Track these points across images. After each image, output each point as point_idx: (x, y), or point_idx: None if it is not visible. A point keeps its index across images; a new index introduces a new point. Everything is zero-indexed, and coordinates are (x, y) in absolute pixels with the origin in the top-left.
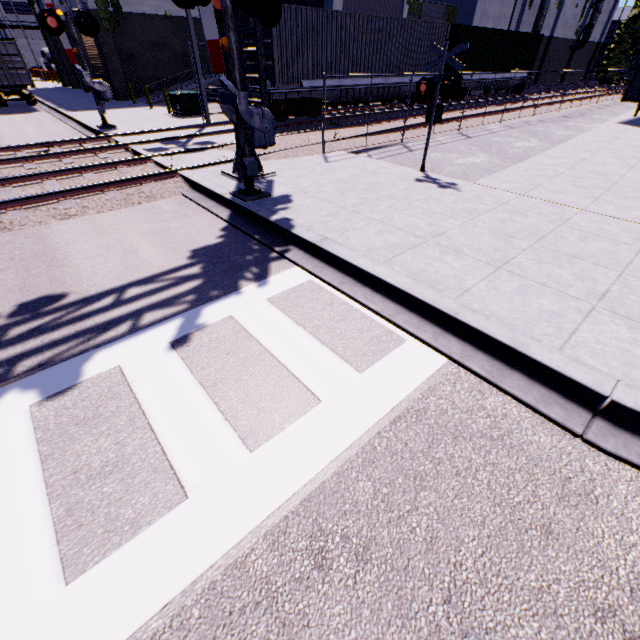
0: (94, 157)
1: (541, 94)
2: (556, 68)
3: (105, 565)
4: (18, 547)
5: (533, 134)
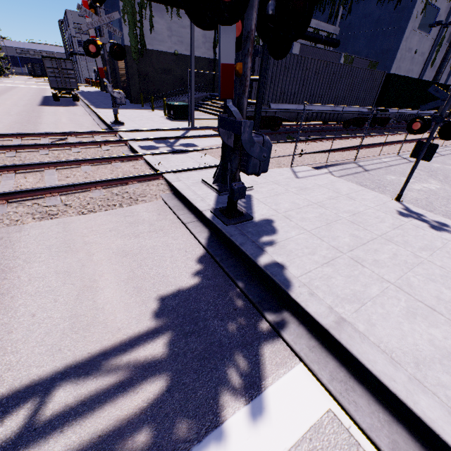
0: (98, 148)
1: None
2: None
3: None
4: None
5: None
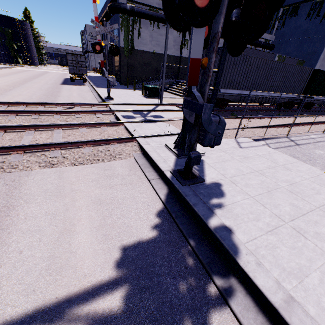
0: (93, 115)
1: None
2: None
3: None
4: None
5: None
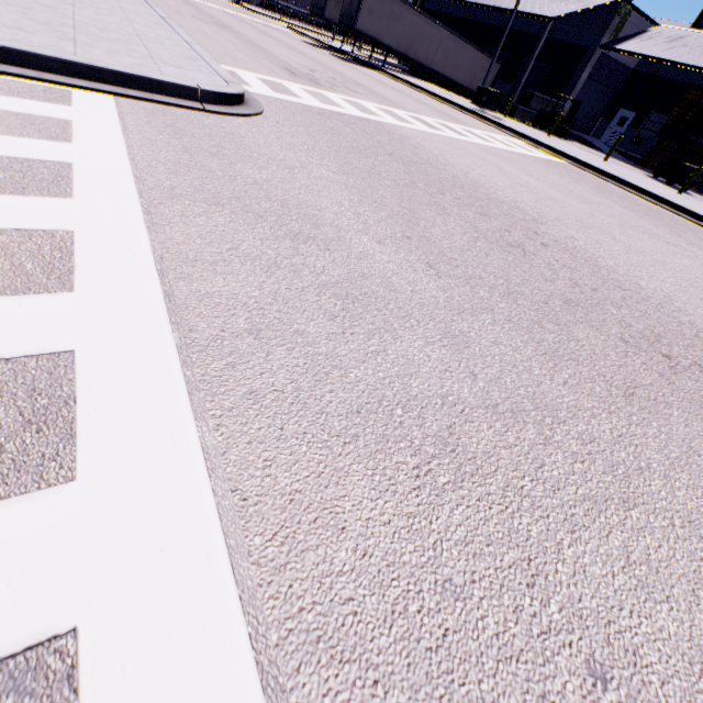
0: None
1: None
2: None
3: None
4: None
5: None
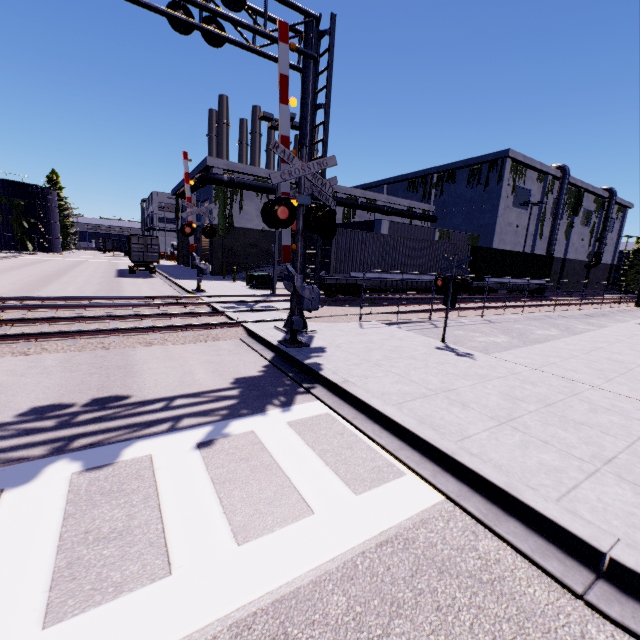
0: (183, 308)
1: (563, 297)
2: (576, 279)
3: (81, 619)
4: (18, 585)
5: (553, 325)
